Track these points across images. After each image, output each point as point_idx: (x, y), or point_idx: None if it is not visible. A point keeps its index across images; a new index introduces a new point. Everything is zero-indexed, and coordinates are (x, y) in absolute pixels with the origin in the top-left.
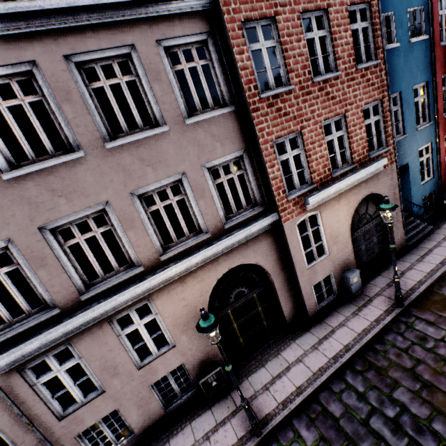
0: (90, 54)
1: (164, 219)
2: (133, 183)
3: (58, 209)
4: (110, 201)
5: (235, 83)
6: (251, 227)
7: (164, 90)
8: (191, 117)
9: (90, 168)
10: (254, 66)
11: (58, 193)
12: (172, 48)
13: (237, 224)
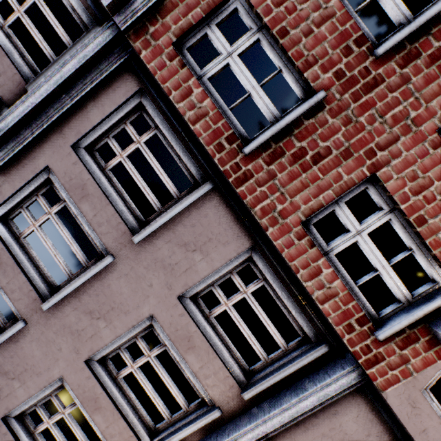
0: (10, 201)
1: (144, 387)
2: (86, 347)
3: (14, 394)
4: (64, 375)
5: (200, 145)
6: (297, 401)
7: (96, 206)
8: (147, 225)
9: (35, 338)
10: (222, 101)
11: (11, 375)
12: (99, 141)
13: (271, 385)
